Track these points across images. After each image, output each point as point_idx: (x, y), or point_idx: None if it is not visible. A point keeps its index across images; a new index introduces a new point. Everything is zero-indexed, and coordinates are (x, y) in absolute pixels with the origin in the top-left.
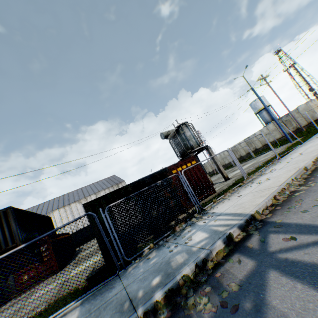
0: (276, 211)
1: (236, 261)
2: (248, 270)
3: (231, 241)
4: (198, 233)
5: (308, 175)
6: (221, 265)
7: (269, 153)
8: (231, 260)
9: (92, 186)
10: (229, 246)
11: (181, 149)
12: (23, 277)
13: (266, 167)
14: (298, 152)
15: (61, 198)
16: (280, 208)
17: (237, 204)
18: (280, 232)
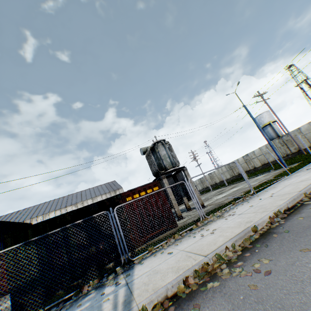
0: None
1: None
2: None
3: None
4: None
5: (252, 242)
6: None
7: (260, 178)
8: None
9: (92, 190)
10: None
11: (155, 169)
12: None
13: (233, 205)
14: (275, 189)
15: (61, 199)
16: None
17: (154, 271)
18: None
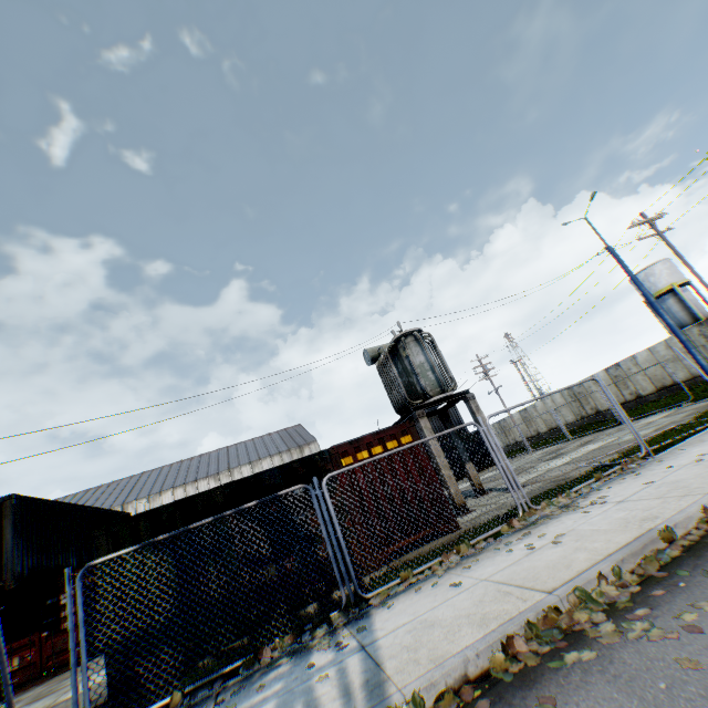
0: None
1: None
2: None
3: None
4: (265, 707)
5: (663, 565)
6: None
7: (656, 420)
8: None
9: (250, 444)
10: None
11: (400, 396)
12: (11, 659)
13: (597, 481)
14: (706, 445)
15: (185, 464)
16: None
17: (423, 623)
18: None
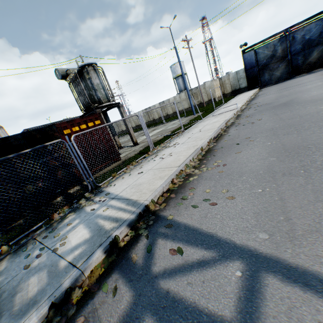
0: (170, 200)
1: (111, 290)
2: (120, 314)
3: (115, 247)
4: (79, 228)
5: (203, 156)
6: (90, 297)
7: (177, 122)
8: (106, 287)
9: None
10: (111, 255)
11: (85, 101)
12: None
13: (171, 139)
14: (199, 128)
15: None
16: (175, 197)
17: (136, 185)
18: (169, 238)
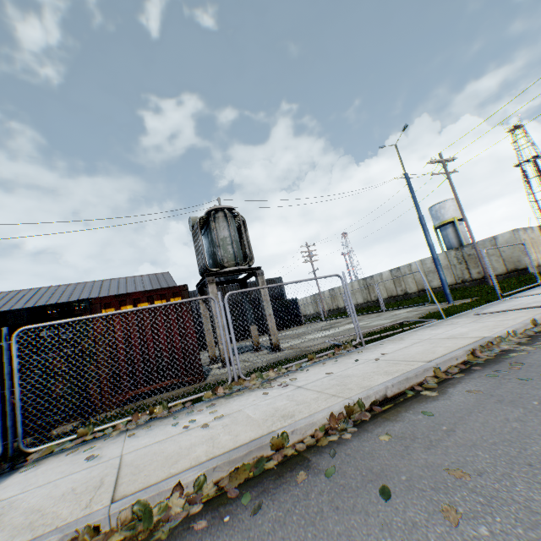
0: None
1: None
2: None
3: None
4: None
5: (248, 479)
6: None
7: (401, 314)
8: None
9: (123, 281)
10: None
11: (202, 262)
12: None
13: (309, 361)
14: (399, 344)
15: (62, 288)
16: None
17: (2, 508)
18: None
